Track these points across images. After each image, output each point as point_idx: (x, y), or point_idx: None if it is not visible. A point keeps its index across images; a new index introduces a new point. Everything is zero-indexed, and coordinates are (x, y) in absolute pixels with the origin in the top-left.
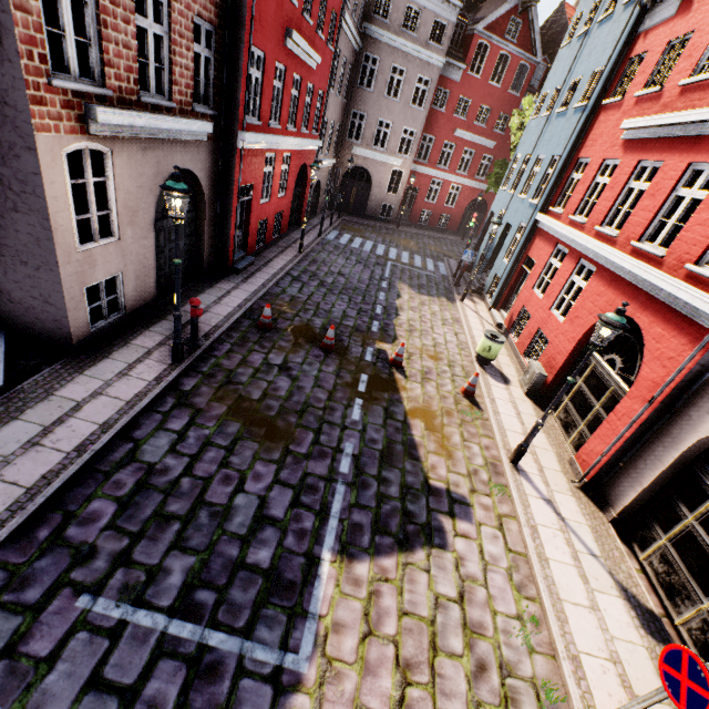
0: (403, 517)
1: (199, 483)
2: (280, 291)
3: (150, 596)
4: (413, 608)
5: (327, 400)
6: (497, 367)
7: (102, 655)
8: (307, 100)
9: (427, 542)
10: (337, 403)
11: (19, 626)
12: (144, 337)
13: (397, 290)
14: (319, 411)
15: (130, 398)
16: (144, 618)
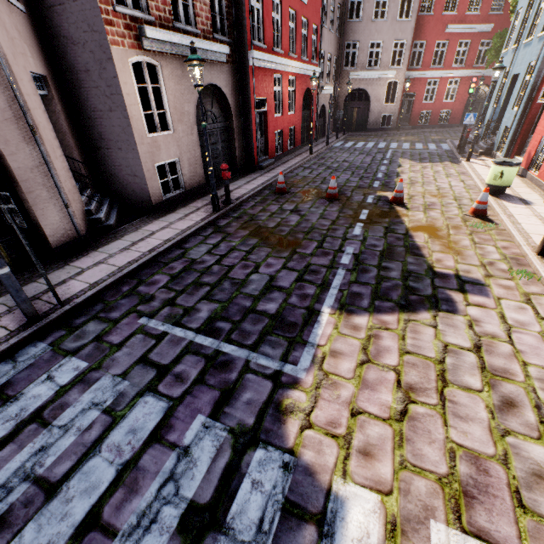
0: (405, 291)
1: (225, 268)
2: (294, 175)
3: (184, 322)
4: (417, 350)
5: (330, 225)
6: (514, 195)
7: (150, 347)
8: (303, 33)
9: (432, 307)
10: (339, 226)
11: (105, 328)
12: (196, 202)
13: (397, 163)
14: (323, 231)
15: (184, 228)
16: (179, 332)
